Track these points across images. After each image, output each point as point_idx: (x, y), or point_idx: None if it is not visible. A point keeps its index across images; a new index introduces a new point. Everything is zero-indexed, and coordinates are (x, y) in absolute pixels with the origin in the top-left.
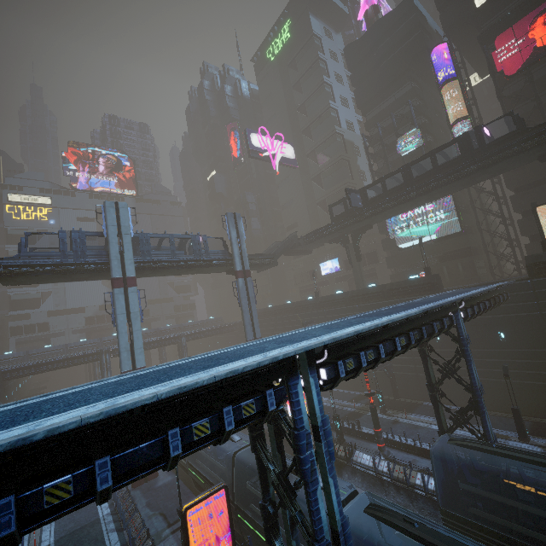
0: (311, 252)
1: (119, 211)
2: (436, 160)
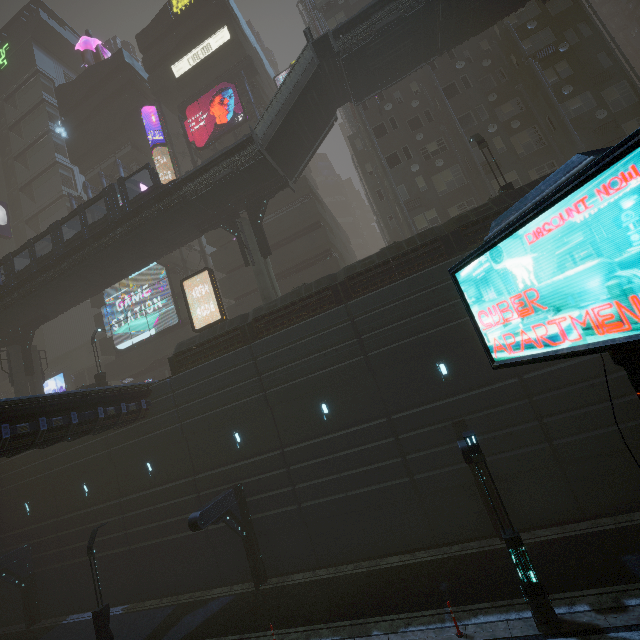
0: None
1: None
2: (85, 218)
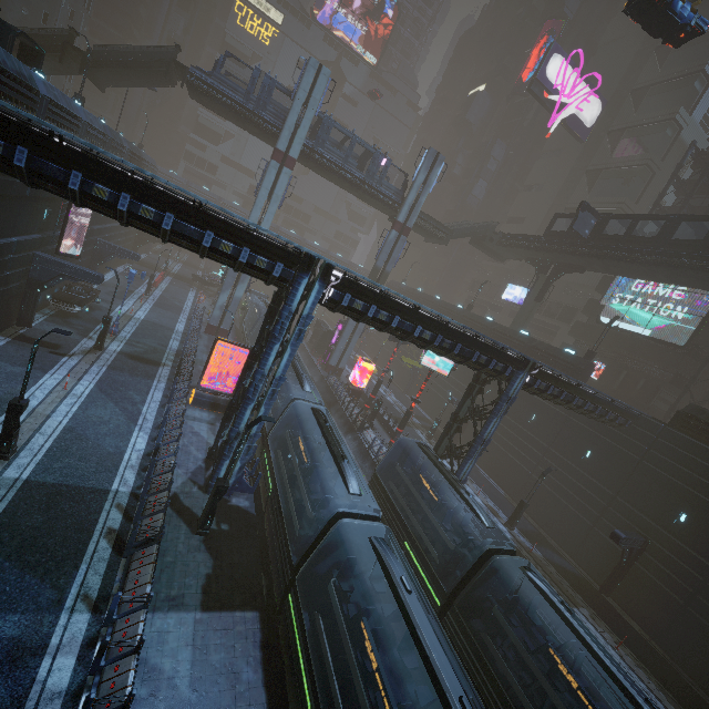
0: (503, 261)
1: (318, 76)
2: None
